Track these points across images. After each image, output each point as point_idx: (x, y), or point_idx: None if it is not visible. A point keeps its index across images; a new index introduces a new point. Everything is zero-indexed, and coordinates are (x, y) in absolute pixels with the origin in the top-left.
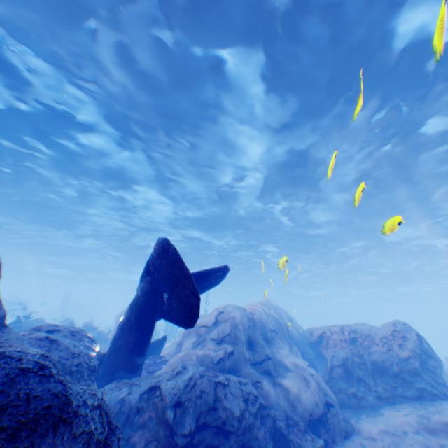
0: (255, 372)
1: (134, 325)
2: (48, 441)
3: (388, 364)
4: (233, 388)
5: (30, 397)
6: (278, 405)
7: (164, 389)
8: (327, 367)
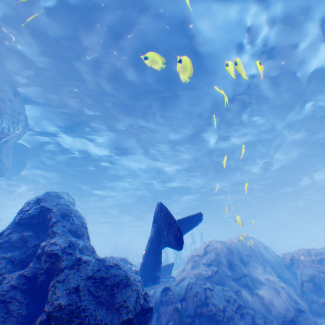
0: (236, 284)
1: (151, 252)
2: (124, 291)
3: None
4: (217, 292)
5: (115, 274)
6: (255, 307)
7: (173, 290)
8: (298, 282)
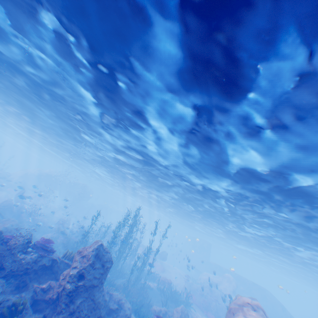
0: None
1: None
2: None
3: None
4: None
5: None
6: None
7: None
8: None
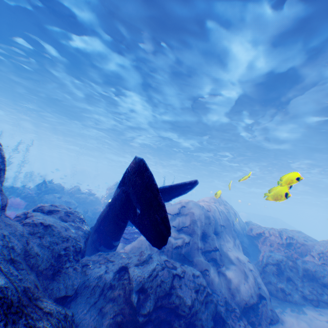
0: (205, 260)
1: (111, 220)
2: None
3: (319, 275)
4: (187, 280)
5: None
6: (220, 292)
7: (131, 275)
8: (262, 262)
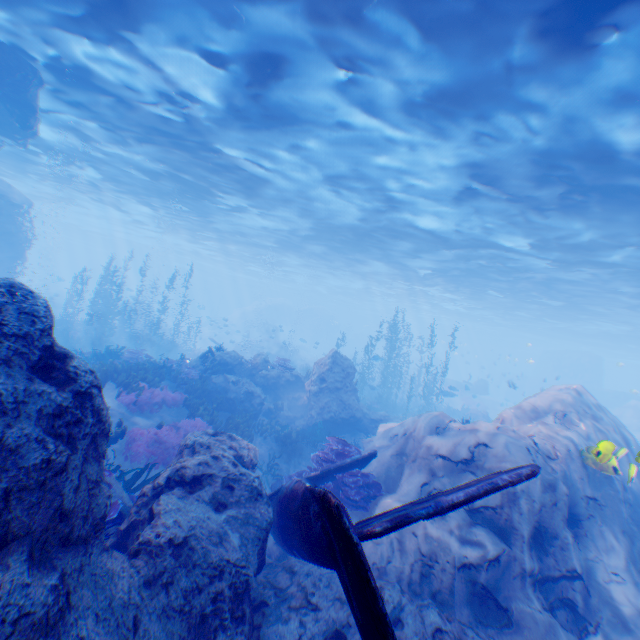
0: (542, 613)
1: (305, 540)
2: None
3: None
4: None
5: None
6: None
7: None
8: None
